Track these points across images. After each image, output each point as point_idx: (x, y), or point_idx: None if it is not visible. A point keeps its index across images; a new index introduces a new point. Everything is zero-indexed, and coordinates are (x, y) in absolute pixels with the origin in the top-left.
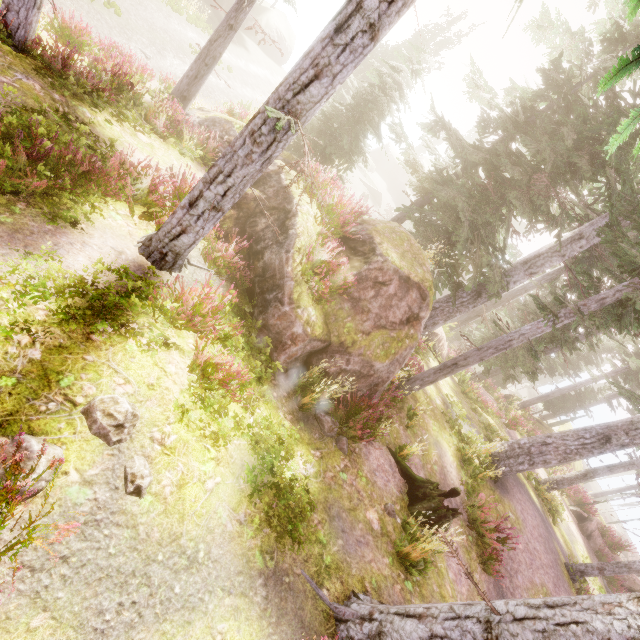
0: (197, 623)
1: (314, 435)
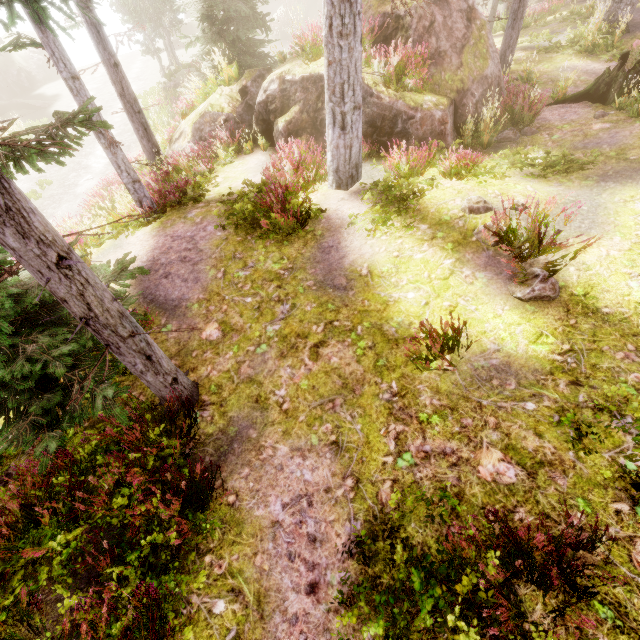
0: (607, 206)
1: (512, 147)
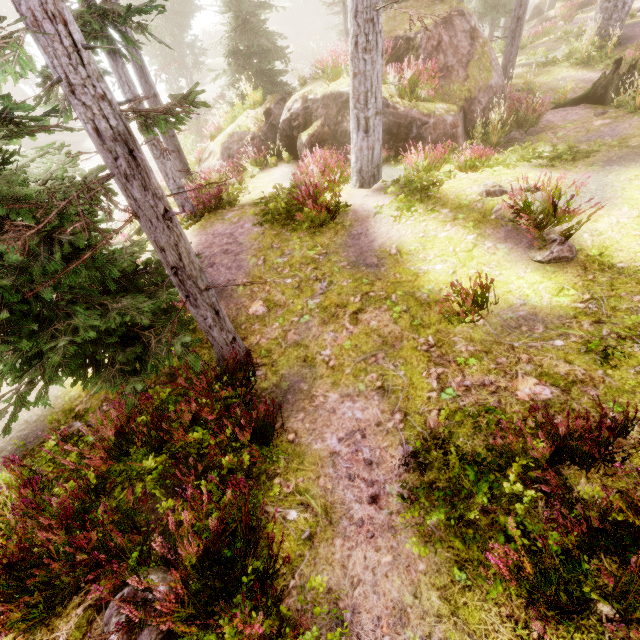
0: (614, 184)
1: (520, 145)
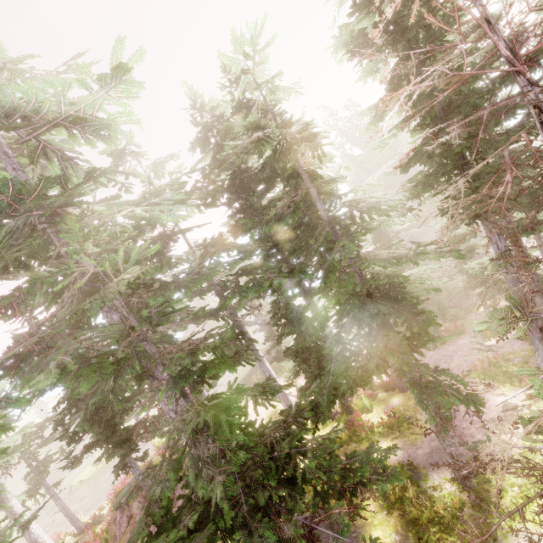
0: None
1: None
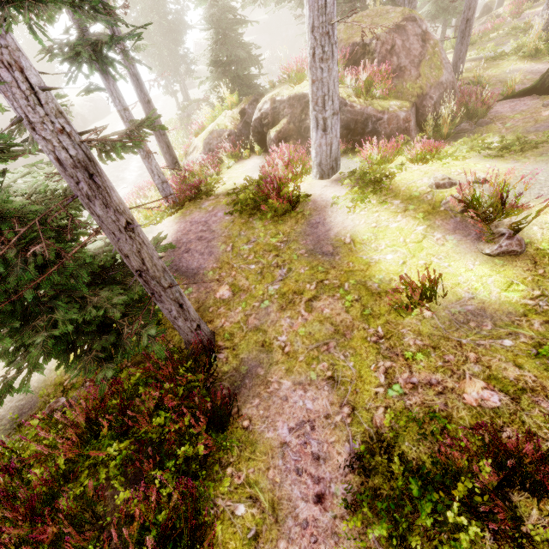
0: None
1: (470, 136)
